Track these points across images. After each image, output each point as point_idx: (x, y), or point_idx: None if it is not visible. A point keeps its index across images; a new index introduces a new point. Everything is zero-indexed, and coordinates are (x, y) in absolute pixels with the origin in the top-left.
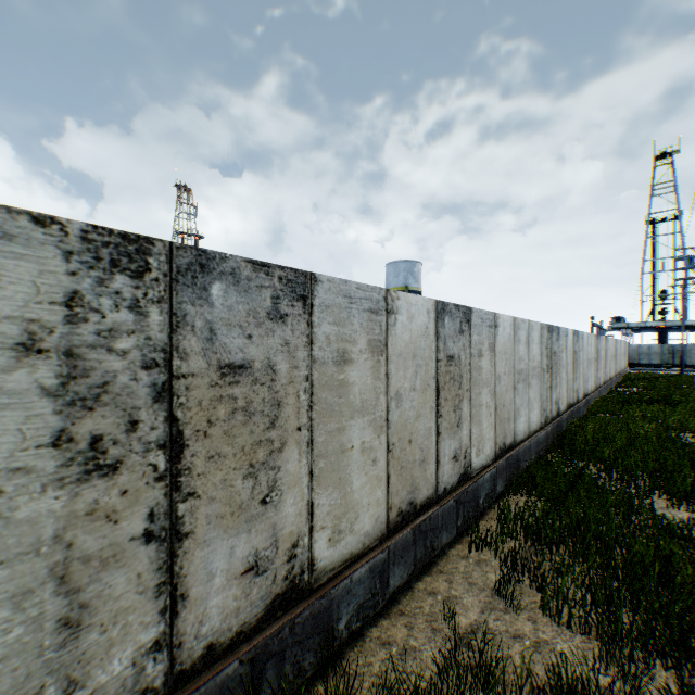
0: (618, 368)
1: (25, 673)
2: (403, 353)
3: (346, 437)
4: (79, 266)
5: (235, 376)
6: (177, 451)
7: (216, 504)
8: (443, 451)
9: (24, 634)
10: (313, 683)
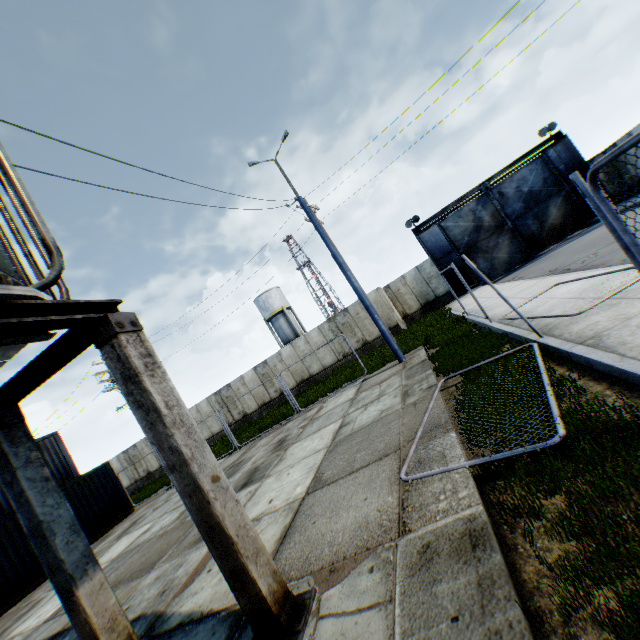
0: (268, 396)
1: None
2: None
3: None
4: None
5: None
6: None
7: None
8: None
9: None
10: None
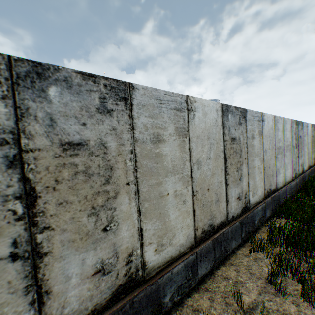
0: None
1: None
2: (200, 136)
3: (163, 188)
4: None
5: (74, 150)
6: (32, 200)
7: (68, 233)
8: (230, 194)
9: None
10: None
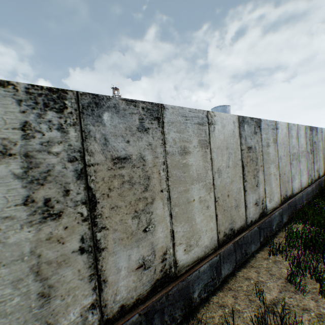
0: None
1: (23, 320)
2: (220, 146)
3: (190, 194)
4: (26, 108)
5: (121, 163)
6: (93, 205)
7: (118, 232)
8: (248, 200)
9: (20, 301)
10: (182, 324)
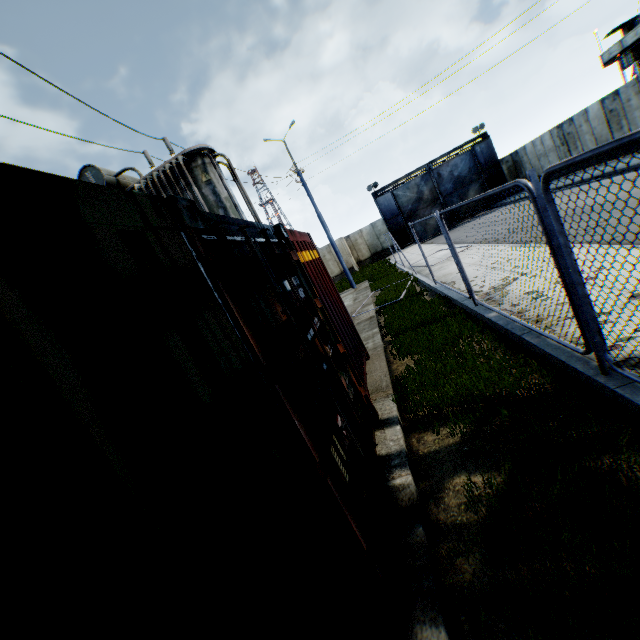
0: None
1: None
2: None
3: None
4: None
5: None
6: None
7: None
8: None
9: None
10: None
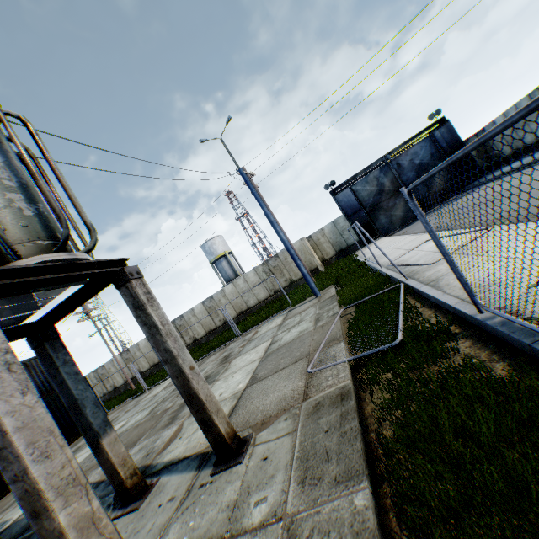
0: (214, 324)
1: None
2: None
3: None
4: None
5: None
6: None
7: None
8: None
9: None
10: None
